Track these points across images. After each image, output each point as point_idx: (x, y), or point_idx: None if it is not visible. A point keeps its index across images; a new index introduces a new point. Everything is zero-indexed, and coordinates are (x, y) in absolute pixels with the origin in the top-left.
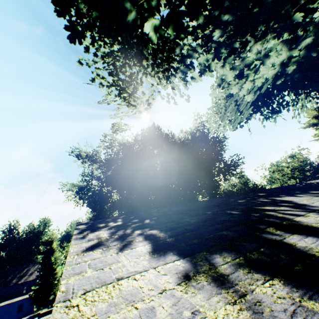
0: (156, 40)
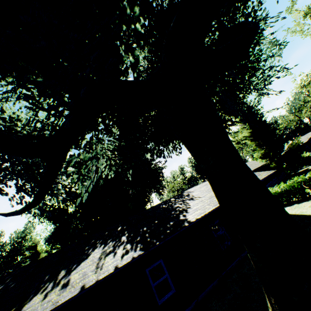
0: None
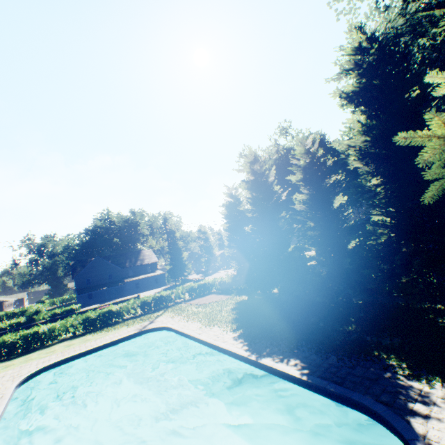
0: None
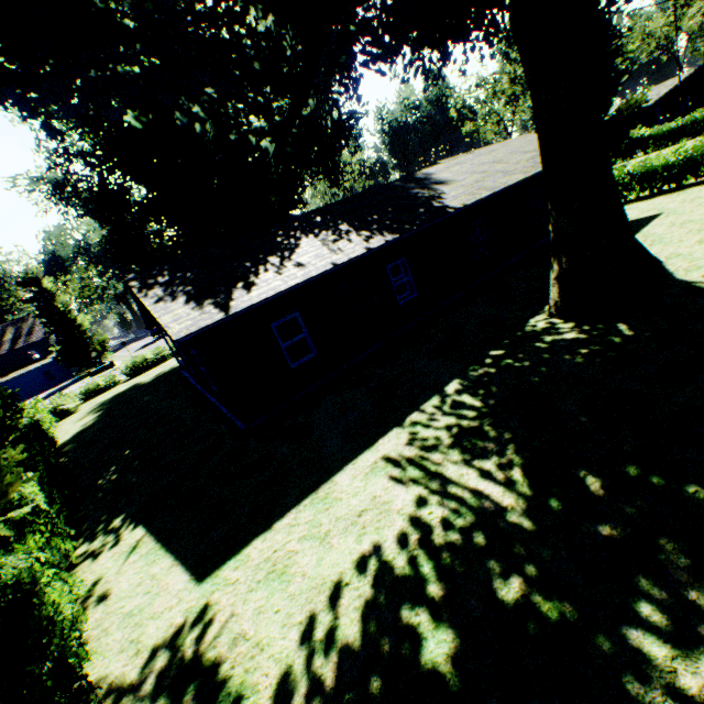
0: (141, 126)
